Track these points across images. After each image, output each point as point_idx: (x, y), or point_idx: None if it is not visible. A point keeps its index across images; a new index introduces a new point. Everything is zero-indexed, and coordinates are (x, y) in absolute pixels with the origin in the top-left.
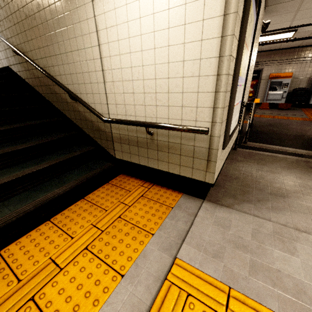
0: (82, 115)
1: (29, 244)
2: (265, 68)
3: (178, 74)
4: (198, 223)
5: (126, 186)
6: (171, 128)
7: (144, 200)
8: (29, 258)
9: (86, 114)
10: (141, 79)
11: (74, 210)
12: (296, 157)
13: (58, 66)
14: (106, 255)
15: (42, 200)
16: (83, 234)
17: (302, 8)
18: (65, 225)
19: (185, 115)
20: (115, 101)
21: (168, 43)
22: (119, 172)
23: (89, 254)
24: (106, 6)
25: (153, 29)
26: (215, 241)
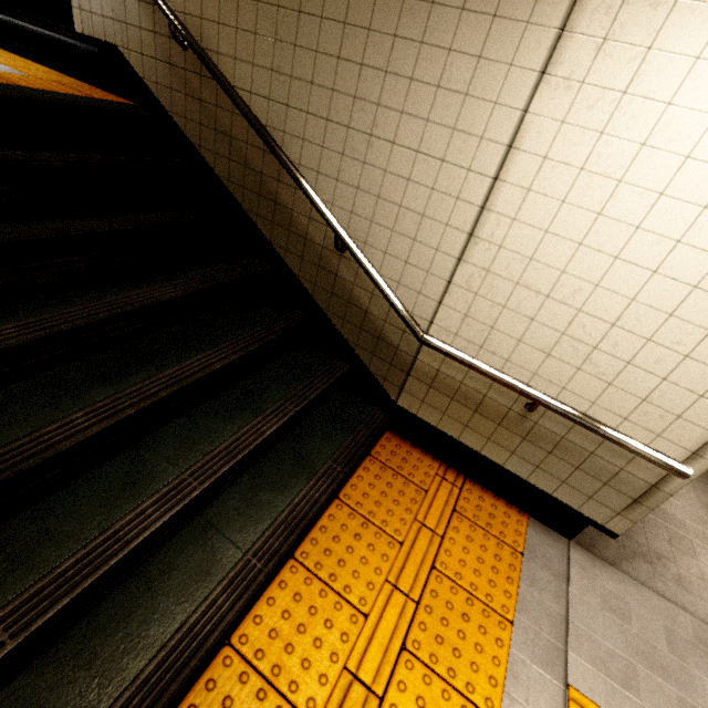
0: (343, 287)
1: (283, 626)
2: None
3: (679, 346)
4: (576, 601)
5: (413, 474)
6: (605, 437)
7: (463, 523)
8: (304, 665)
9: (358, 291)
10: (574, 307)
11: (334, 532)
12: None
13: (322, 149)
14: (448, 668)
15: (293, 521)
16: (383, 608)
17: None
18: (335, 578)
19: (641, 416)
20: (468, 310)
21: (700, 282)
22: (384, 427)
23: (417, 664)
24: (580, 111)
25: (680, 235)
26: (616, 649)
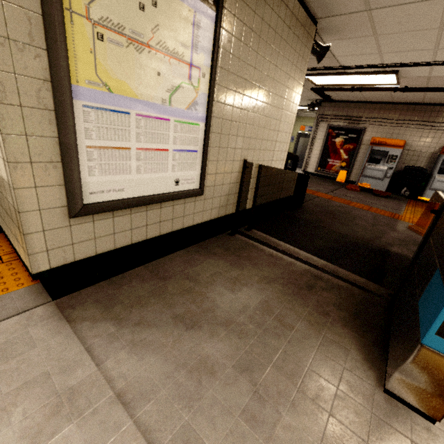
0: None
1: None
2: (370, 129)
3: None
4: None
5: None
6: None
7: None
8: None
9: None
10: None
11: None
12: (310, 267)
13: None
14: None
15: None
16: None
17: (380, 31)
18: None
19: None
20: None
21: None
22: None
23: None
24: None
25: None
26: None
